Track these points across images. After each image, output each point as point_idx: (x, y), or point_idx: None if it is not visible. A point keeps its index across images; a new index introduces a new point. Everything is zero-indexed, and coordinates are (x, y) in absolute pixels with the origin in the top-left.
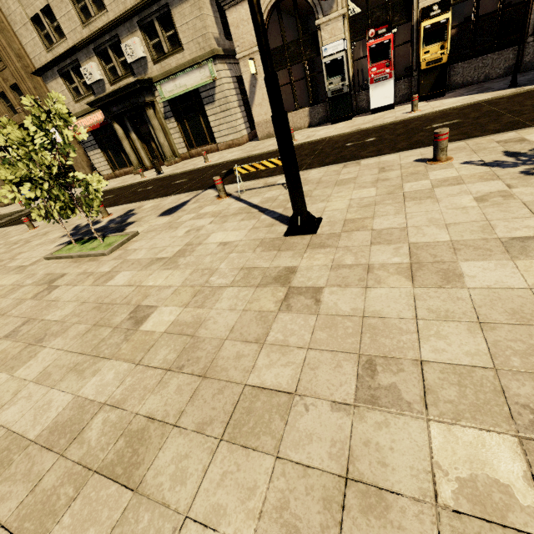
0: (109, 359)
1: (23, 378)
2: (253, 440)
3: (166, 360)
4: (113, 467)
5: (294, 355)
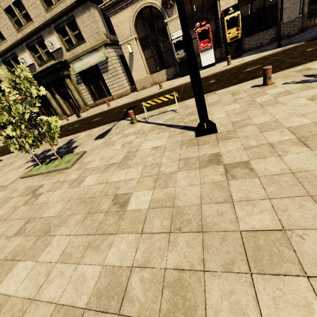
0: (115, 234)
1: (48, 261)
2: (277, 268)
3: (163, 226)
4: (173, 314)
5: (263, 205)
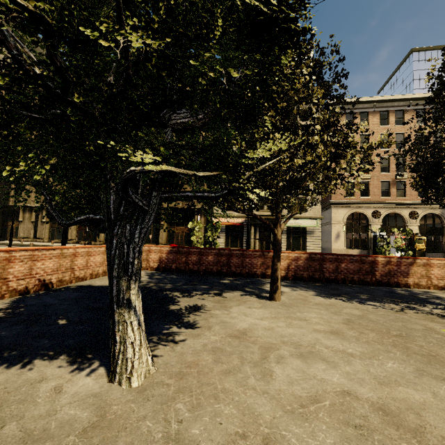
0: None
1: None
2: None
3: None
4: None
5: None
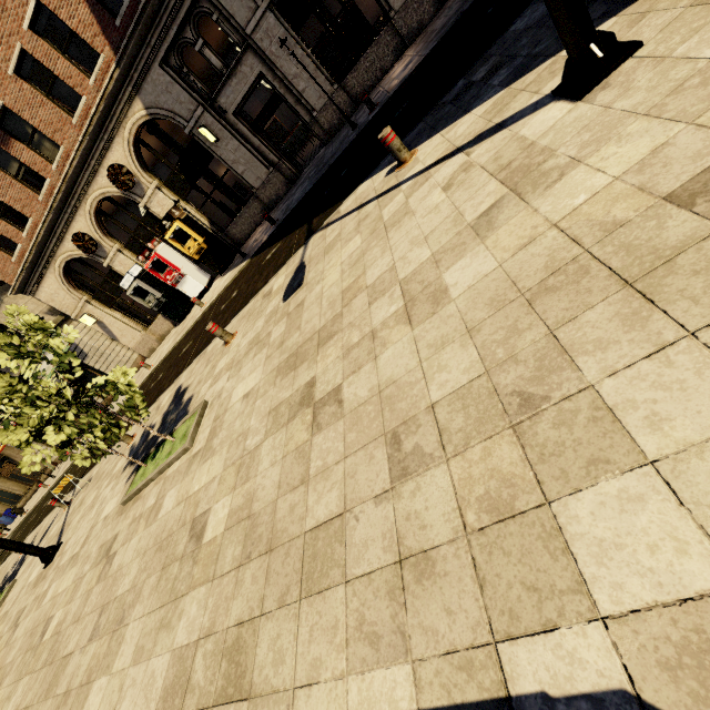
0: None
1: None
2: None
3: None
4: None
5: None
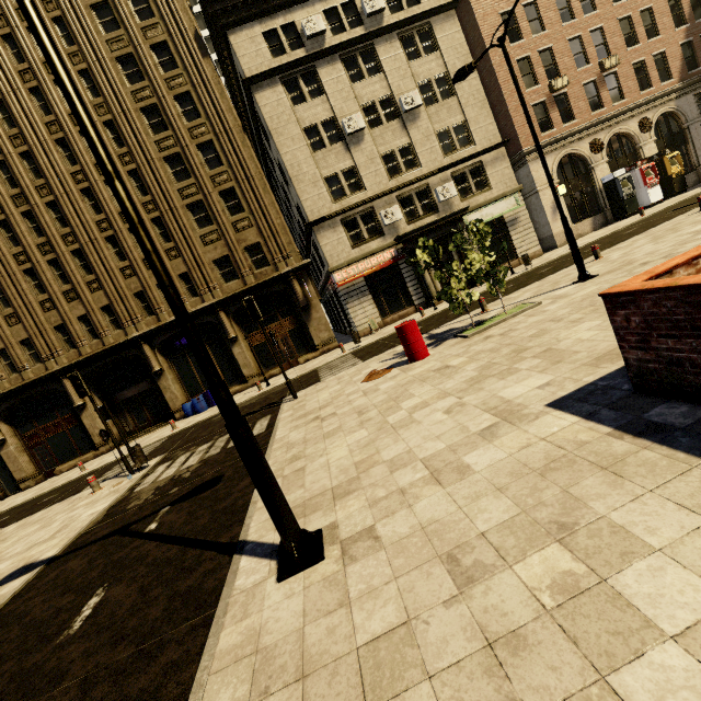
0: None
1: None
2: None
3: None
4: None
5: None
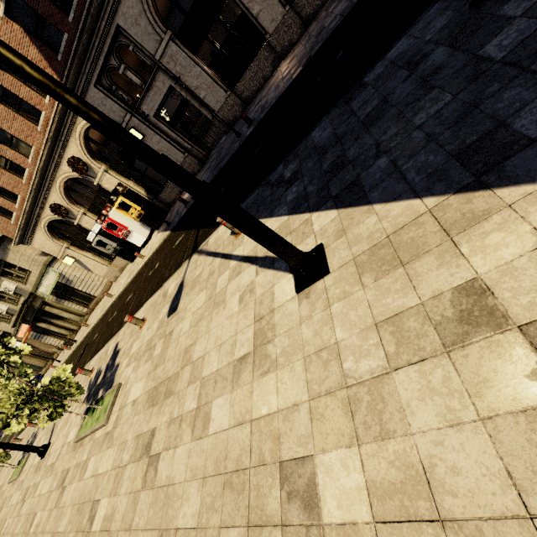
0: None
1: None
2: None
3: None
4: None
5: None
